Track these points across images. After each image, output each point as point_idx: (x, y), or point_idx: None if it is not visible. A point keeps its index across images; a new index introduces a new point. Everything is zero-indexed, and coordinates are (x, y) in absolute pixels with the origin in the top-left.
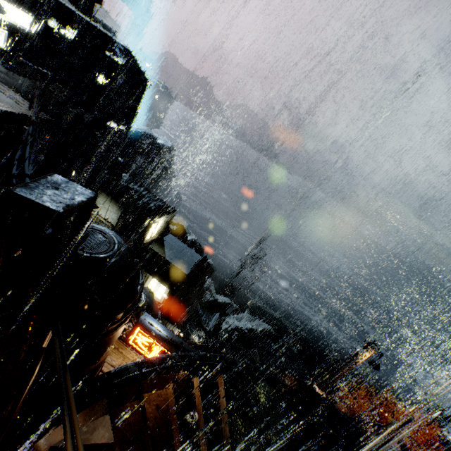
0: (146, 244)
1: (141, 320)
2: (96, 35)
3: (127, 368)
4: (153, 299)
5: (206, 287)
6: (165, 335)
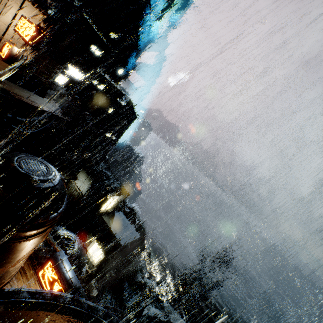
0: (101, 213)
1: (56, 255)
2: (115, 91)
3: (19, 292)
4: (84, 254)
5: (140, 268)
6: (69, 275)
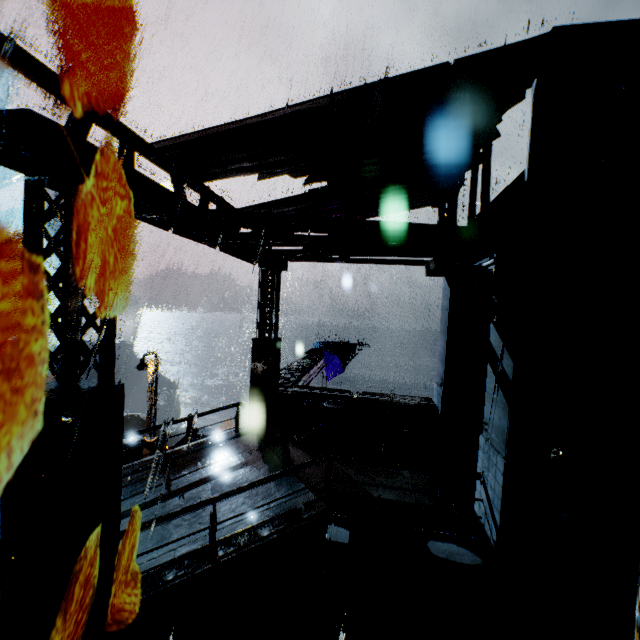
0: None
1: None
2: None
3: None
4: None
5: None
6: None
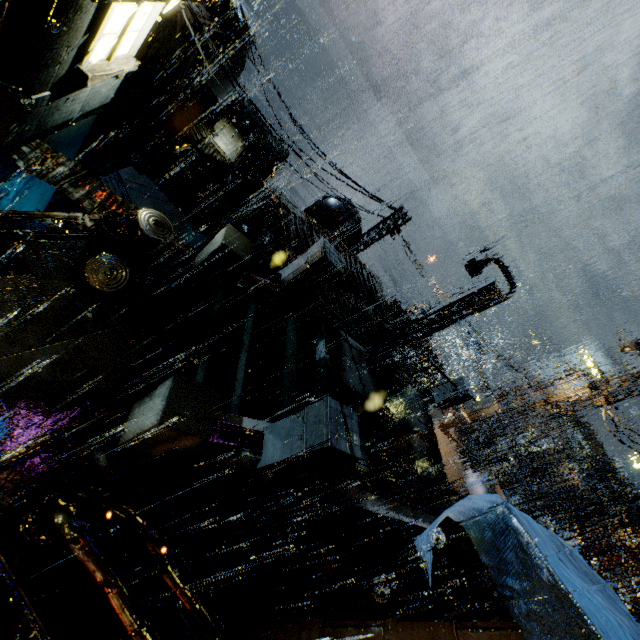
0: None
1: None
2: None
3: None
4: None
5: None
6: None
